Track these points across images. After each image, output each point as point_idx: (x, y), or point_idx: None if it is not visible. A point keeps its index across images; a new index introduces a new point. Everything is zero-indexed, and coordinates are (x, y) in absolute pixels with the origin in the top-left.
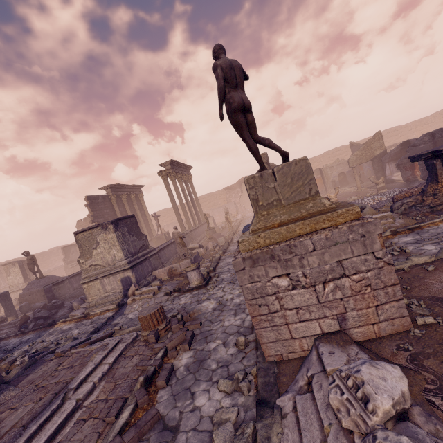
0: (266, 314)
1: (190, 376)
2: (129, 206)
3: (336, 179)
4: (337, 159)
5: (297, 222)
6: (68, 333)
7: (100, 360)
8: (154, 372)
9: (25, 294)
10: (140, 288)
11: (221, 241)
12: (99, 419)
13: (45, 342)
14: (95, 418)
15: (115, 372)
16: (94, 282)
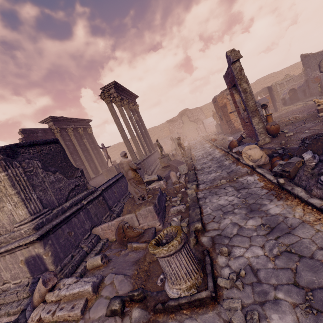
0: None
1: None
2: (76, 140)
3: (286, 96)
4: (287, 75)
5: None
6: None
7: None
8: None
9: None
10: (60, 283)
11: (182, 169)
12: None
13: None
14: None
15: None
16: None
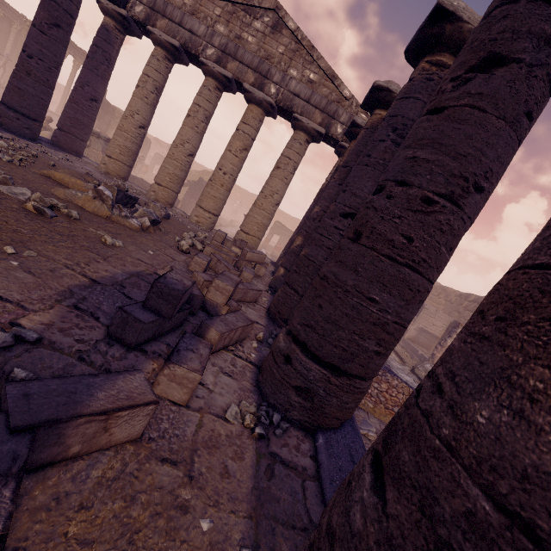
0: None
1: None
2: None
3: None
4: None
5: None
6: None
7: None
8: None
9: None
10: None
11: None
12: None
13: None
14: None
15: None
16: None
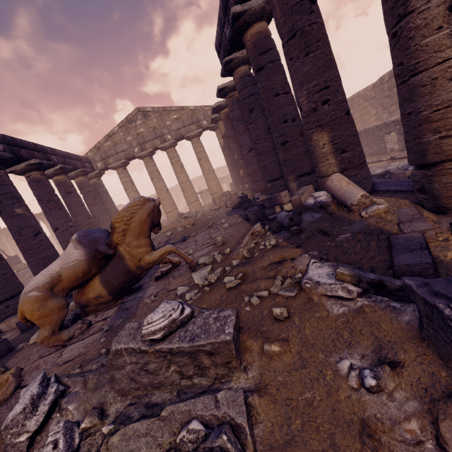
0: None
1: None
2: None
3: None
4: None
5: None
6: None
7: None
8: None
9: None
10: None
11: None
12: None
13: None
14: None
15: None
16: None
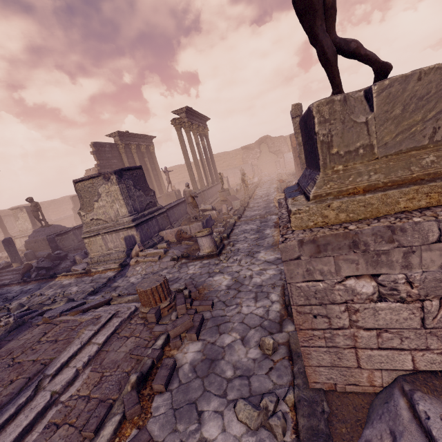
0: (323, 329)
1: (196, 383)
2: (138, 158)
3: None
4: None
5: (404, 187)
6: (67, 289)
7: (88, 339)
8: (151, 367)
9: (31, 241)
10: (145, 250)
11: (236, 204)
12: (75, 427)
13: (43, 296)
14: (71, 425)
15: (104, 356)
16: (96, 238)
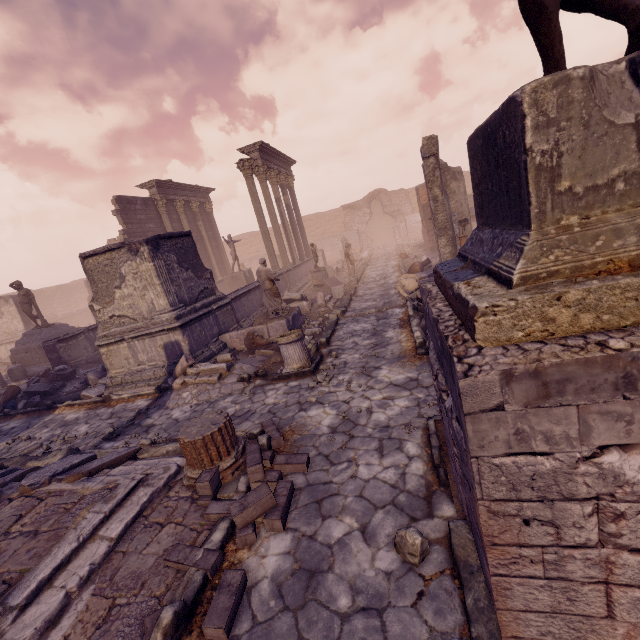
0: (542, 546)
1: (284, 622)
2: (188, 222)
3: None
4: None
5: None
6: (71, 429)
7: (93, 529)
8: (202, 587)
9: (20, 350)
10: (197, 364)
11: (337, 291)
12: None
13: (32, 440)
14: None
15: (119, 564)
16: (118, 346)
